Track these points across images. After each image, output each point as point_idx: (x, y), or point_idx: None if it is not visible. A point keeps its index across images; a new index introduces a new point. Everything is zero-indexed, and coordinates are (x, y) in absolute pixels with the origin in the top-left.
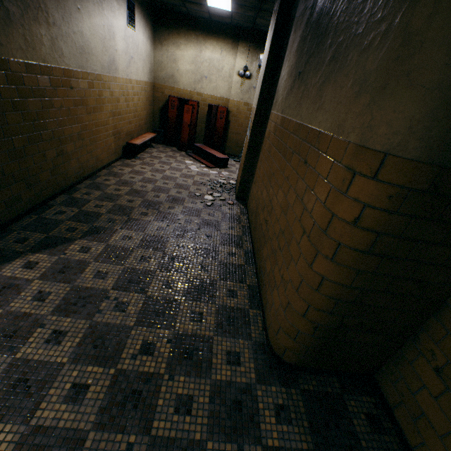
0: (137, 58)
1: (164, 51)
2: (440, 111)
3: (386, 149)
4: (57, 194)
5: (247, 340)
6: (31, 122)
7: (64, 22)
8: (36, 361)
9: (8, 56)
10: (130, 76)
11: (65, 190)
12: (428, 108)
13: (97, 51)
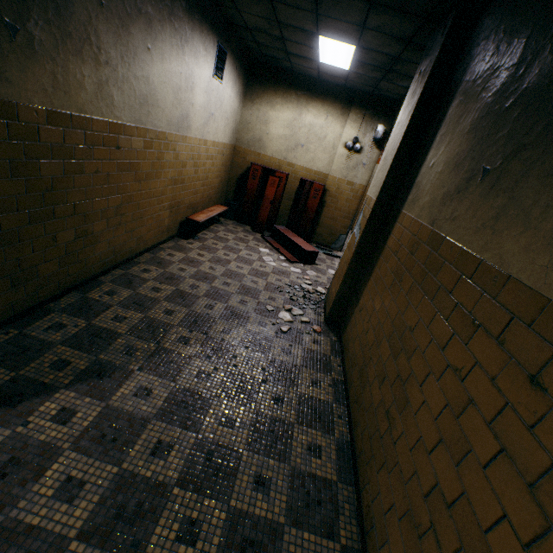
0: (218, 116)
1: (254, 109)
2: None
3: None
4: (65, 291)
5: None
6: (40, 192)
7: (123, 62)
8: None
9: (19, 99)
10: (206, 136)
11: (79, 285)
12: None
13: (166, 103)
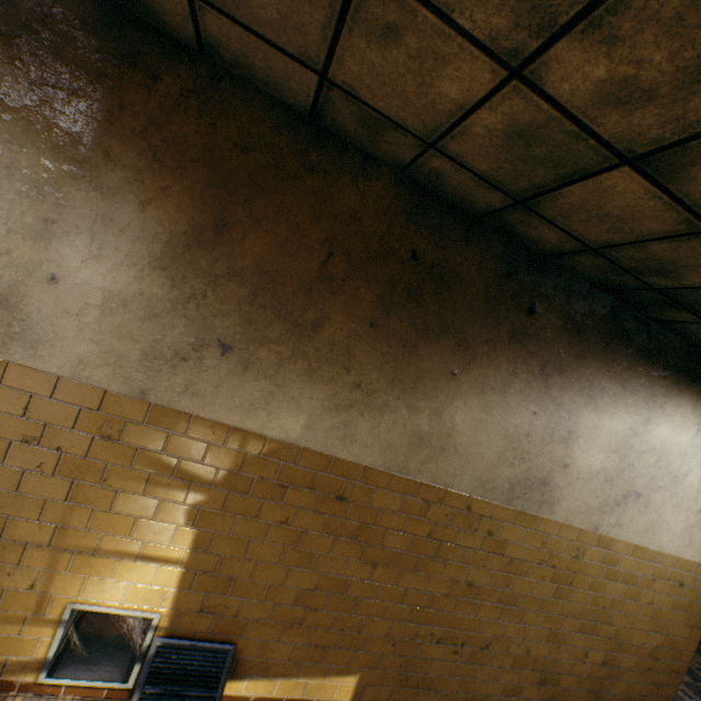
0: None
1: None
2: None
3: None
4: None
5: None
6: None
7: None
8: None
9: None
10: None
11: None
12: None
13: None
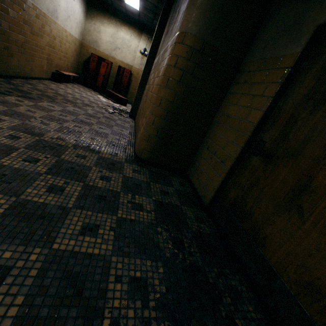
0: (72, 19)
1: (93, 23)
2: (202, 15)
3: (186, 31)
4: None
5: (123, 152)
6: None
7: None
8: None
9: None
10: (66, 28)
11: (4, 76)
12: (198, 13)
13: None
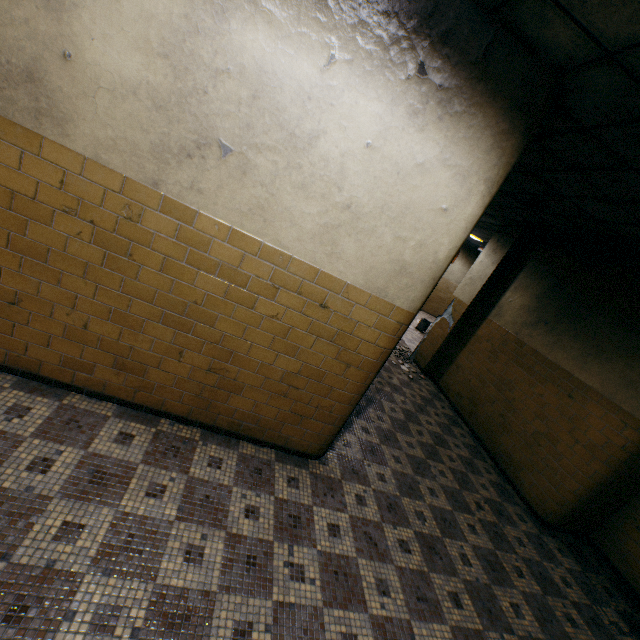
0: None
1: None
2: None
3: None
4: None
5: (518, 507)
6: None
7: None
8: (438, 507)
9: None
10: None
11: None
12: None
13: None
